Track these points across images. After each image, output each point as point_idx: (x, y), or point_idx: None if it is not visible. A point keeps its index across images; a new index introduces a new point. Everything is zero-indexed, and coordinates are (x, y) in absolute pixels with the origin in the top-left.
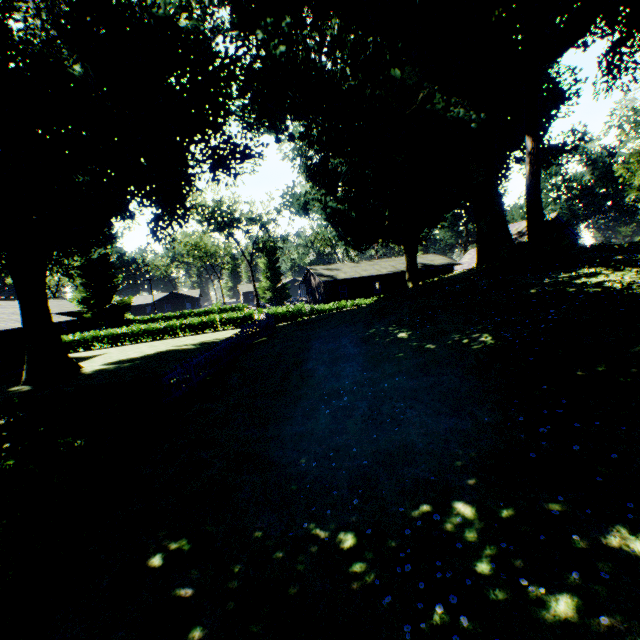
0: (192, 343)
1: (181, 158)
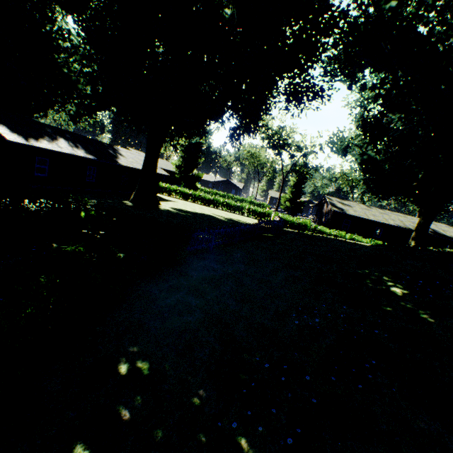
0: (224, 216)
1: (269, 88)
